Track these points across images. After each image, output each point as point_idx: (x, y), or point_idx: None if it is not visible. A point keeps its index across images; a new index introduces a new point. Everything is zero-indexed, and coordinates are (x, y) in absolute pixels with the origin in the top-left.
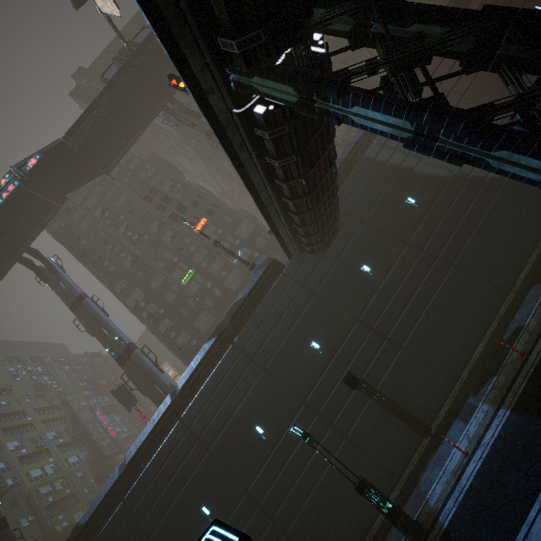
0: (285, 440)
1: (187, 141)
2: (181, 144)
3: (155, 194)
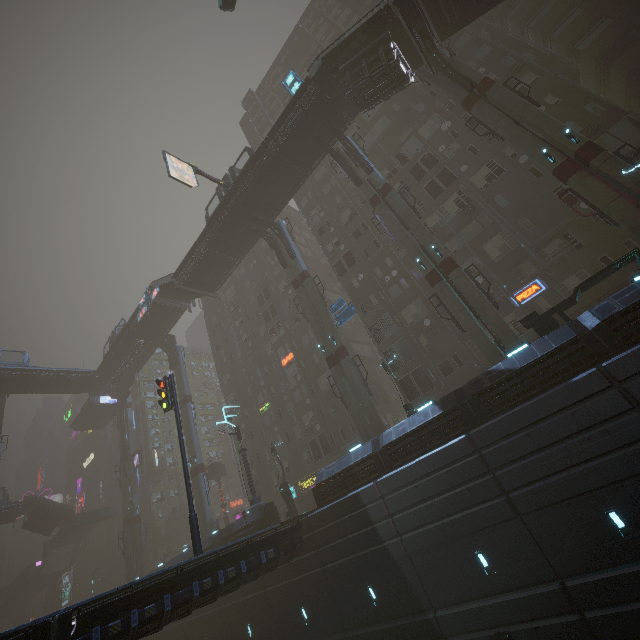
0: None
1: None
2: None
3: (266, 297)
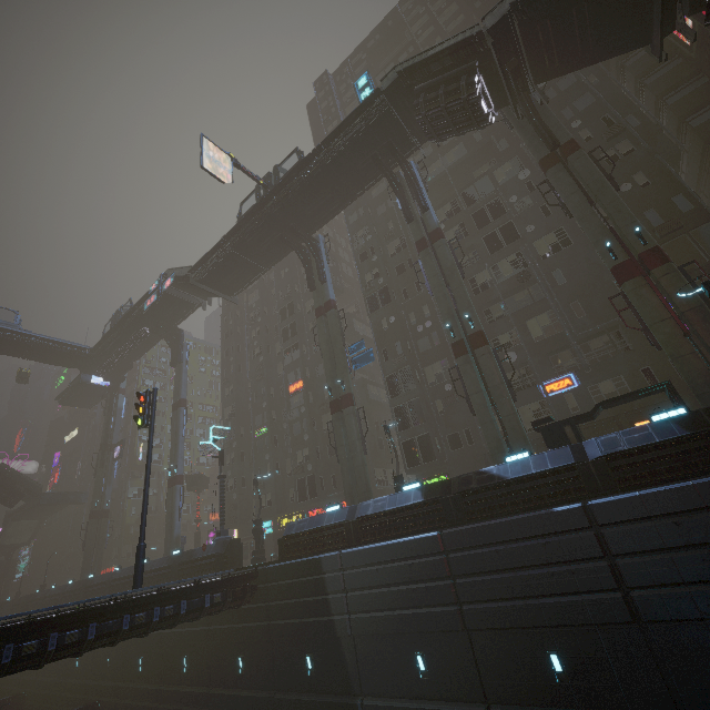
0: (141, 690)
1: None
2: None
3: (290, 313)
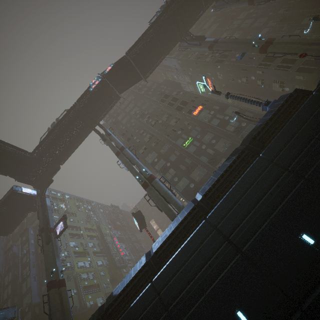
0: None
1: (186, 72)
2: (181, 75)
3: (166, 98)
